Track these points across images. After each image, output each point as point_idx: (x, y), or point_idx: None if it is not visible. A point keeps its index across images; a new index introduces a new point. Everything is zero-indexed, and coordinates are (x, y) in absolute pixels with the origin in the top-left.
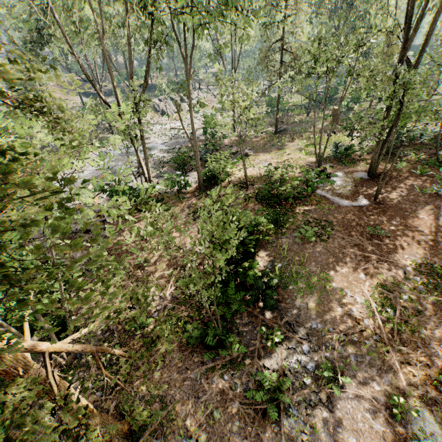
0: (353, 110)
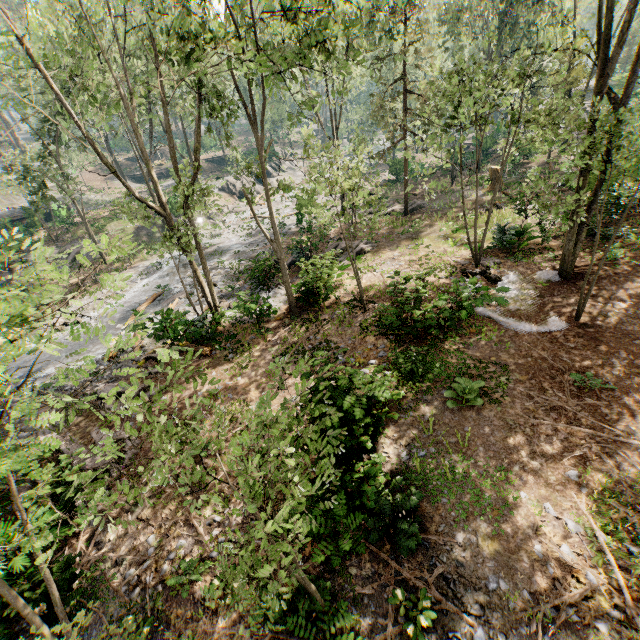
0: (522, 168)
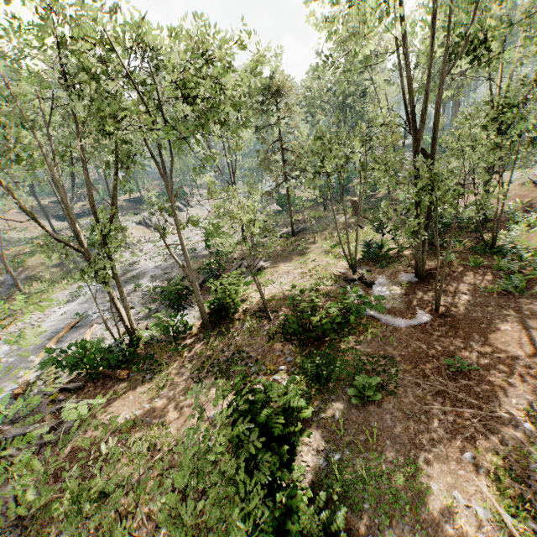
0: (372, 198)
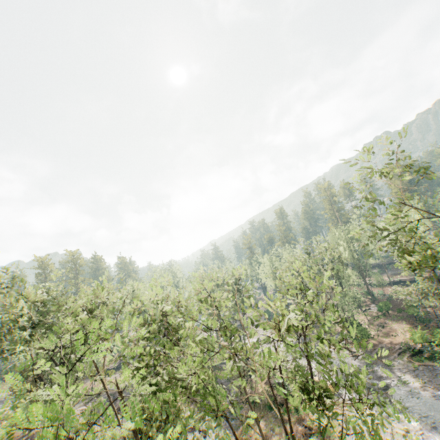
0: None
